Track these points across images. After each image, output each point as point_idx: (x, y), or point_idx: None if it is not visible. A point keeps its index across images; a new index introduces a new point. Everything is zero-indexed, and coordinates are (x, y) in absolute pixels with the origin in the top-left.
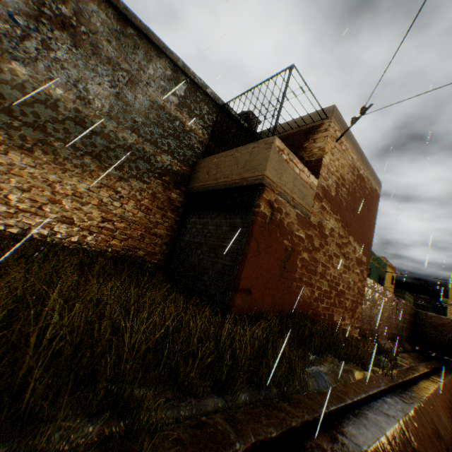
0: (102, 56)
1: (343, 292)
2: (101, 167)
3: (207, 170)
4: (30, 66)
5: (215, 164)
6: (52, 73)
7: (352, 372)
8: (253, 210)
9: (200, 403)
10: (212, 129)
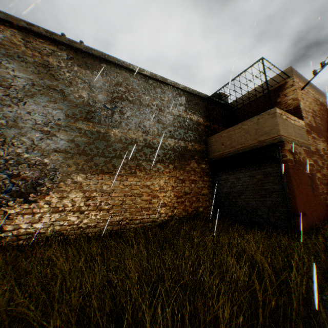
0: (143, 103)
1: None
2: (165, 167)
3: (221, 142)
4: (119, 127)
5: (226, 137)
6: (128, 125)
7: None
8: (281, 159)
9: None
10: (209, 115)
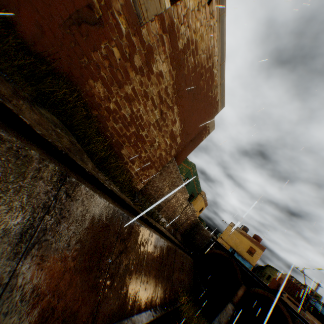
0: None
1: (144, 141)
2: None
3: None
4: None
5: None
6: None
7: (82, 153)
8: None
9: None
10: None
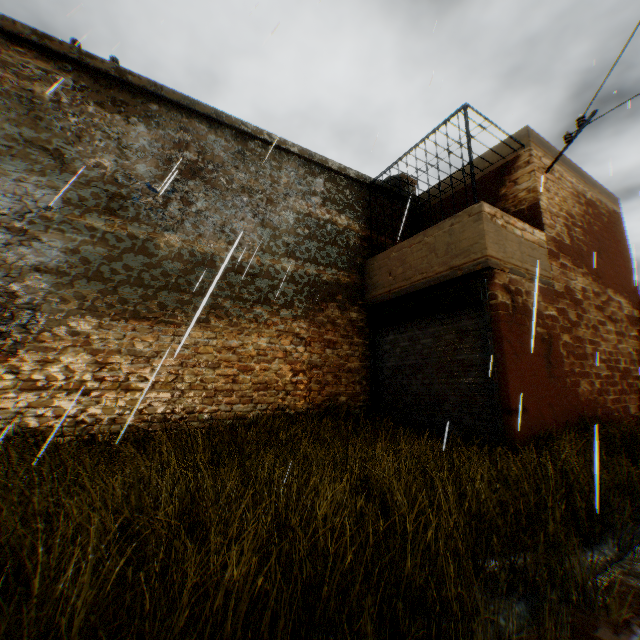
0: (234, 186)
1: (626, 370)
2: (272, 312)
3: (388, 270)
4: (179, 230)
5: (396, 260)
6: (198, 228)
7: None
8: (488, 303)
9: (581, 561)
10: (370, 216)
